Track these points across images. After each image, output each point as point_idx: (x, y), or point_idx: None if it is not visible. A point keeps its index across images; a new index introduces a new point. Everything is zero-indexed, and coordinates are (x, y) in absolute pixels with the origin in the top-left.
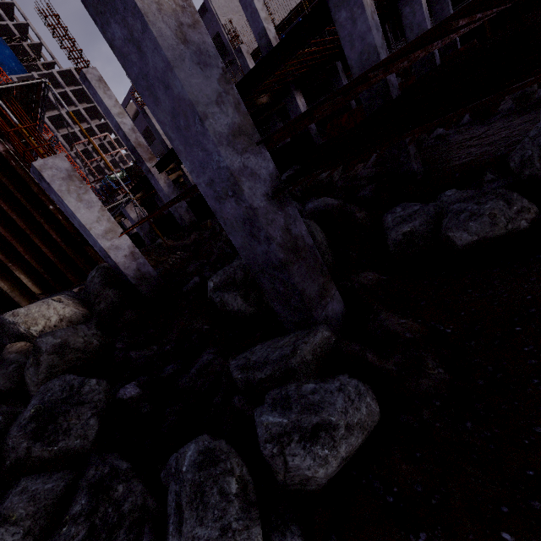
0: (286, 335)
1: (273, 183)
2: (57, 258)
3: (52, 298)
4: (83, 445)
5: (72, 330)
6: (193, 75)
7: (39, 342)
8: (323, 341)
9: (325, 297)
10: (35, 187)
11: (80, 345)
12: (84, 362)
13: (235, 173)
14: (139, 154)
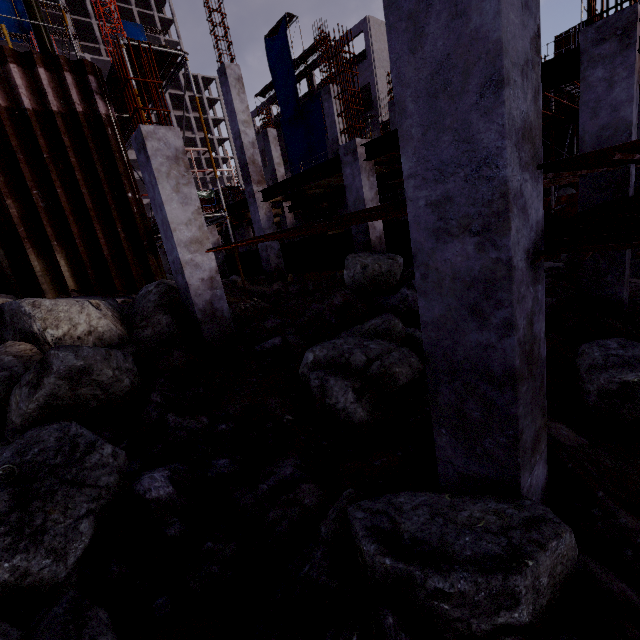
0: (461, 497)
1: (536, 237)
2: (112, 255)
3: (90, 301)
4: (54, 571)
5: (103, 353)
6: (513, 7)
7: (52, 355)
8: (568, 551)
9: (535, 451)
10: (122, 166)
11: (105, 379)
12: (99, 404)
13: (510, 195)
14: (250, 172)
